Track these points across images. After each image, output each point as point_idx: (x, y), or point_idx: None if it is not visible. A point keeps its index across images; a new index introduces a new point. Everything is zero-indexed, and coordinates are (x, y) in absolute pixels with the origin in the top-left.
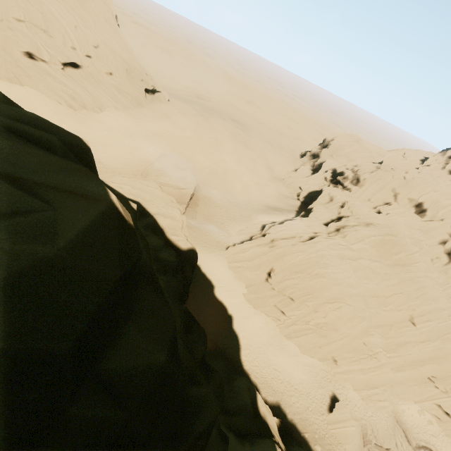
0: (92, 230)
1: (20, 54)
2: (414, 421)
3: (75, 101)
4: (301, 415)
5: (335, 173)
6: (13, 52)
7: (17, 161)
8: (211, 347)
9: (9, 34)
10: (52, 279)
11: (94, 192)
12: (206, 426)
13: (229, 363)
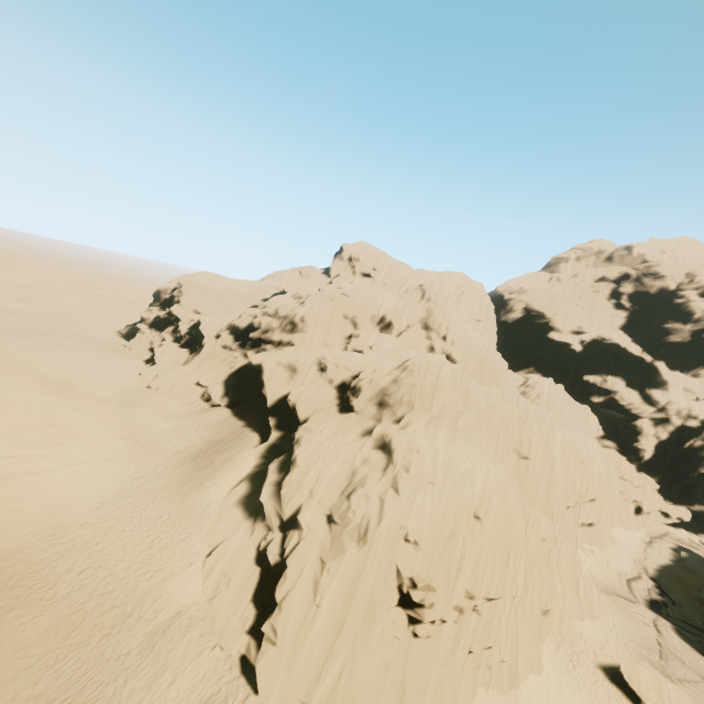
0: None
1: None
2: (596, 568)
3: None
4: None
5: (239, 332)
6: None
7: None
8: None
9: None
10: None
11: None
12: None
13: None
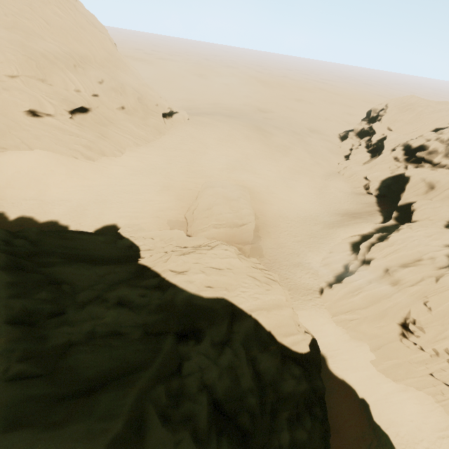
0: None
1: (22, 115)
2: None
3: (92, 151)
4: None
5: (410, 149)
6: (15, 115)
7: None
8: None
9: (5, 96)
10: None
11: None
12: None
13: None
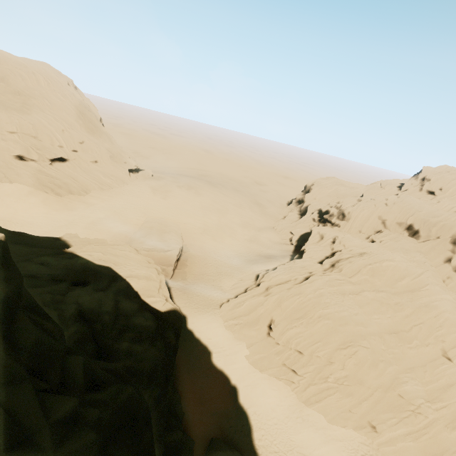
0: None
1: (11, 158)
2: None
3: (62, 189)
4: None
5: (321, 213)
6: (5, 157)
7: None
8: (213, 434)
9: (2, 144)
10: None
11: None
12: None
13: (237, 452)
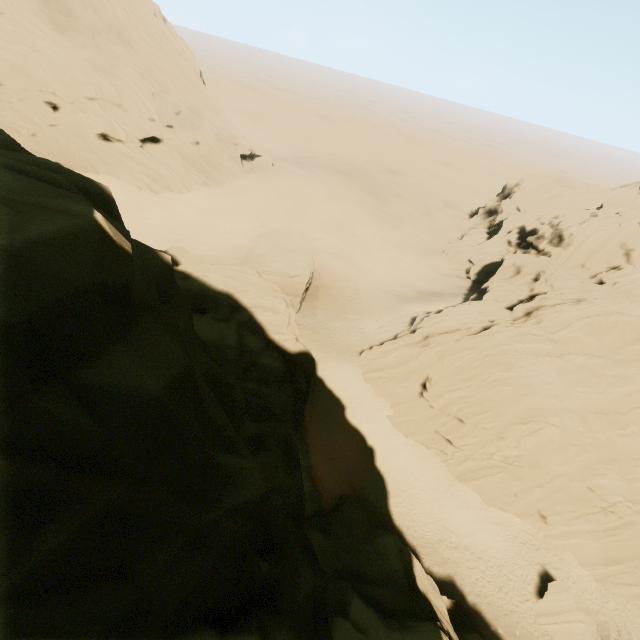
0: (60, 236)
1: (94, 138)
2: None
3: (157, 183)
4: (490, 598)
5: (524, 233)
6: (87, 137)
7: (3, 185)
8: (343, 492)
9: (81, 117)
10: (3, 262)
11: (76, 211)
12: (242, 502)
13: (370, 513)
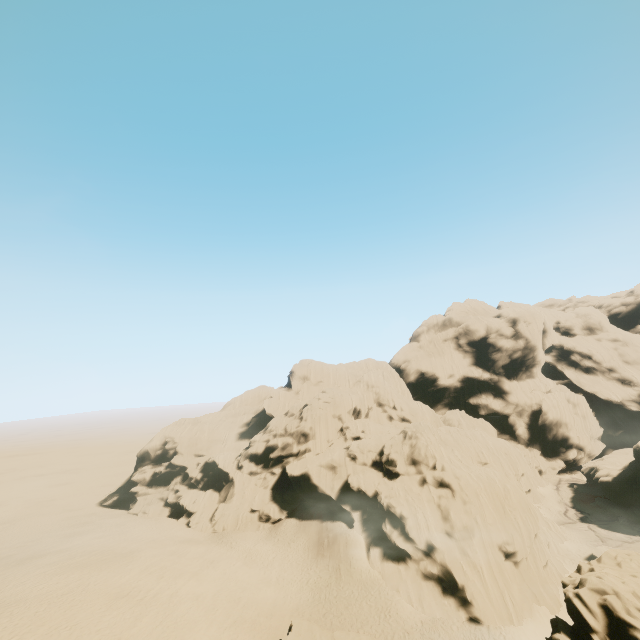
0: None
1: None
2: (547, 515)
3: None
4: None
5: (258, 457)
6: None
7: None
8: None
9: None
10: None
11: None
12: None
13: None
